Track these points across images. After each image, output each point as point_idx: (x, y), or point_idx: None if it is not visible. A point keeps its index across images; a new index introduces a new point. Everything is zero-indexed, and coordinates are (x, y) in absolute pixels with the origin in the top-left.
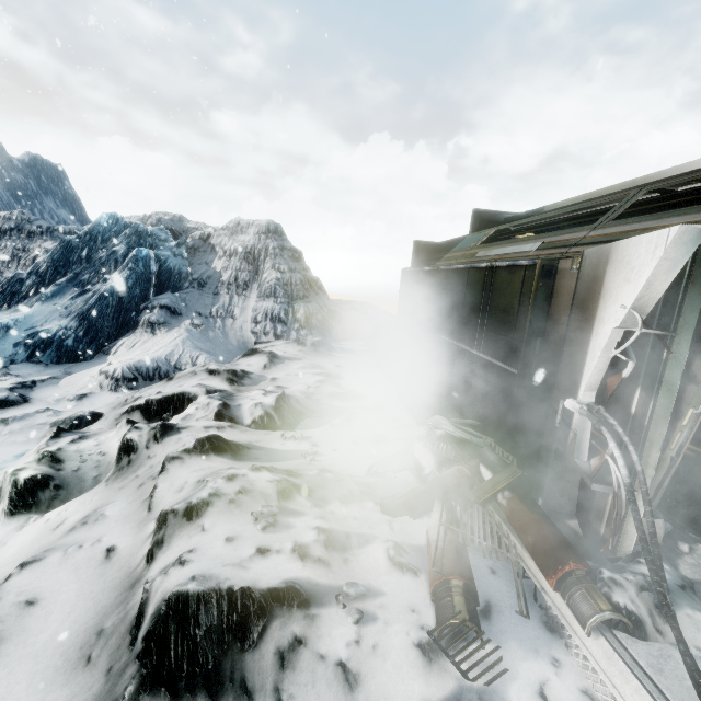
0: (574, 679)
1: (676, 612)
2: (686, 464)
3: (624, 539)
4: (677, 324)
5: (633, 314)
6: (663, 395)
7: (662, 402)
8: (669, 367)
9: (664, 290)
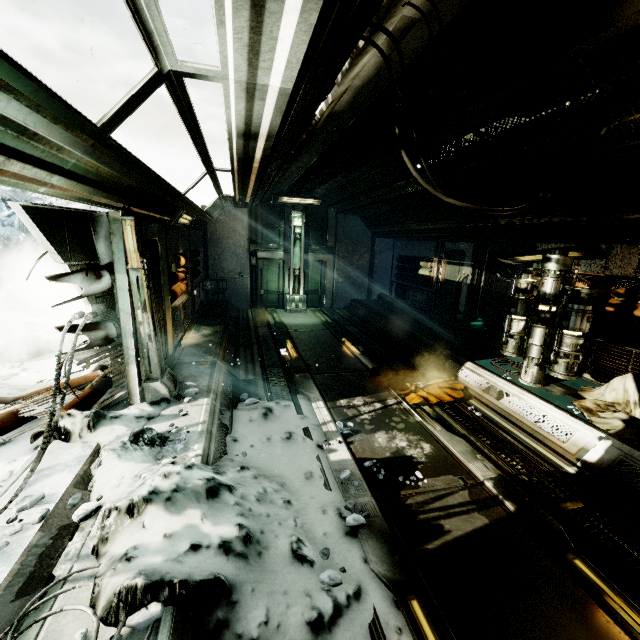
0: (13, 467)
1: (105, 427)
2: (332, 361)
3: (132, 397)
4: (114, 260)
5: (52, 254)
6: (122, 304)
7: (123, 308)
8: (119, 286)
9: (46, 239)
